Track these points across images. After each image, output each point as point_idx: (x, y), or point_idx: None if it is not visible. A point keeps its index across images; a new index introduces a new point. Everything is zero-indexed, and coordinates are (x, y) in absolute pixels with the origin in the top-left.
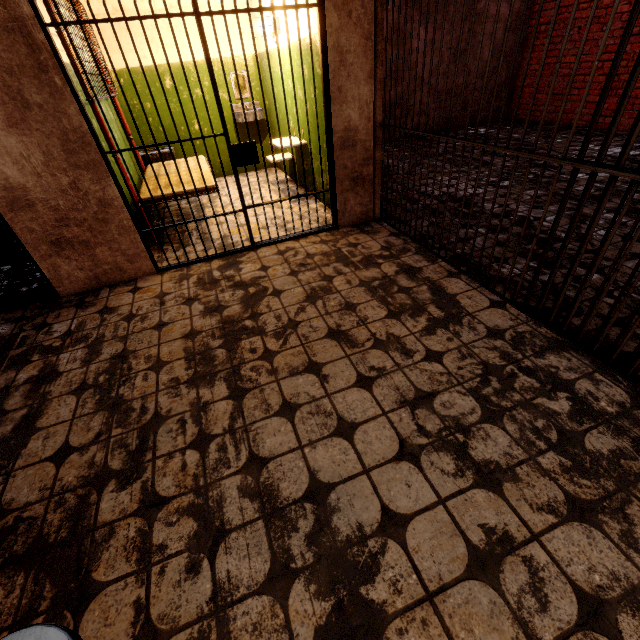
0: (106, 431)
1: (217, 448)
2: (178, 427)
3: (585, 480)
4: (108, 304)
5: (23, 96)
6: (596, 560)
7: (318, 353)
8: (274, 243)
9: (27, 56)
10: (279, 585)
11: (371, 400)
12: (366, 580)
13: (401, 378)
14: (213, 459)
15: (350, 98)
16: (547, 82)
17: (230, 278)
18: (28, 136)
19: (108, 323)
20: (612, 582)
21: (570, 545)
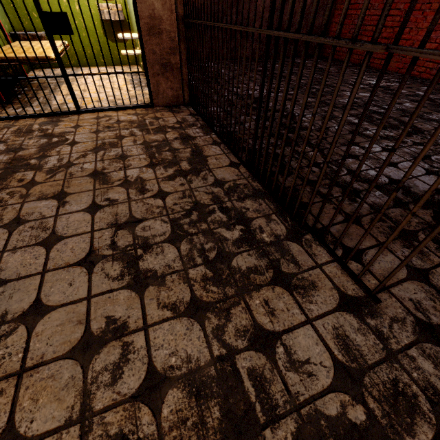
0: None
1: None
2: None
3: (214, 287)
4: None
5: None
6: (182, 346)
7: (72, 186)
8: (97, 111)
9: None
10: None
11: (89, 221)
12: None
13: (124, 208)
14: None
15: None
16: (349, 29)
17: (44, 130)
18: None
19: None
20: (183, 364)
21: (169, 334)
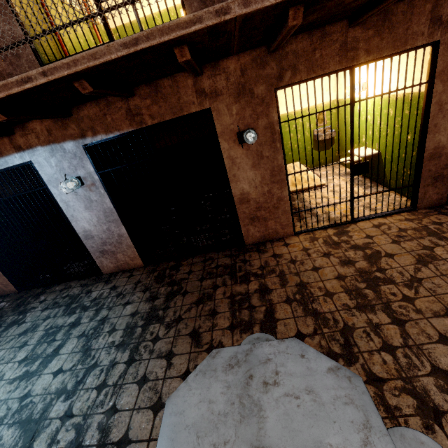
0: (318, 328)
1: (403, 355)
2: (365, 335)
3: None
4: (275, 252)
5: (262, 154)
6: None
7: None
8: (367, 219)
9: (269, 137)
10: None
11: None
12: None
13: None
14: (404, 362)
15: (442, 129)
16: None
17: (347, 242)
18: (258, 170)
19: (282, 263)
20: None
21: None
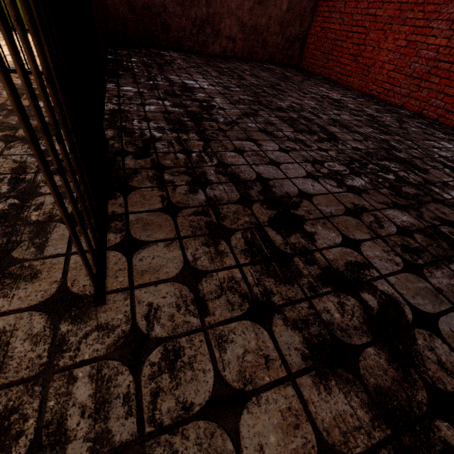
0: None
1: None
2: None
3: None
4: None
5: None
6: None
7: None
8: None
9: None
10: None
11: None
12: None
13: None
14: None
15: None
16: (322, 42)
17: None
18: None
19: None
20: None
21: None
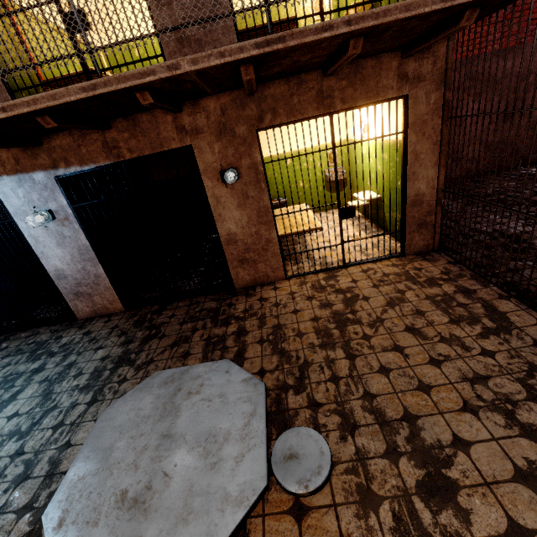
0: (281, 365)
1: (344, 384)
2: (319, 369)
3: None
4: (262, 296)
5: (247, 193)
6: None
7: (400, 340)
8: (358, 264)
9: (253, 177)
10: (392, 456)
11: (441, 374)
12: (445, 466)
13: (462, 364)
14: (343, 389)
15: (420, 177)
16: None
17: (332, 286)
18: (244, 210)
19: (265, 307)
20: None
21: None
